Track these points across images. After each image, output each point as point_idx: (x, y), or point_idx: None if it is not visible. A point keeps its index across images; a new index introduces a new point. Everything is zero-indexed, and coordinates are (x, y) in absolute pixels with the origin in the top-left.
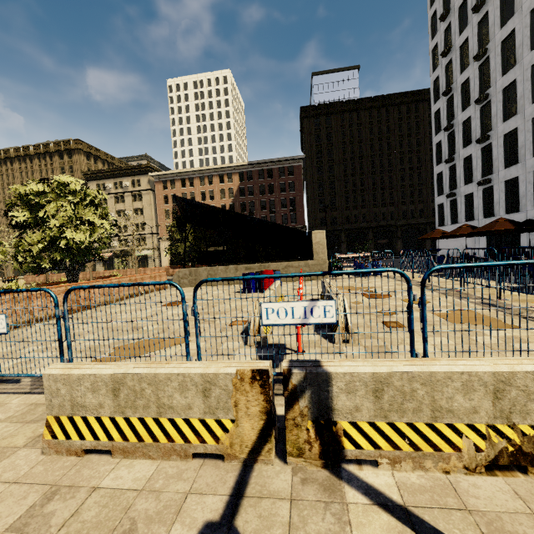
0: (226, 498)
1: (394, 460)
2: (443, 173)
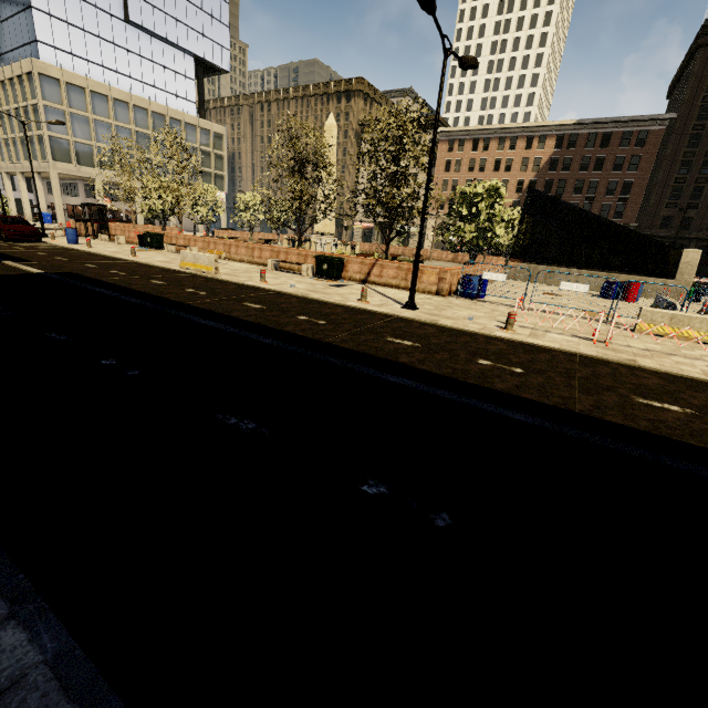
0: None
1: None
2: None
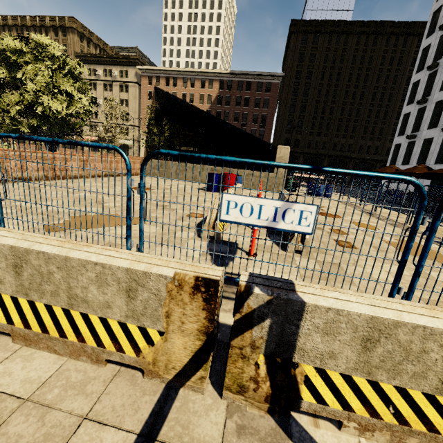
0: (132, 439)
1: (366, 427)
2: (411, 114)
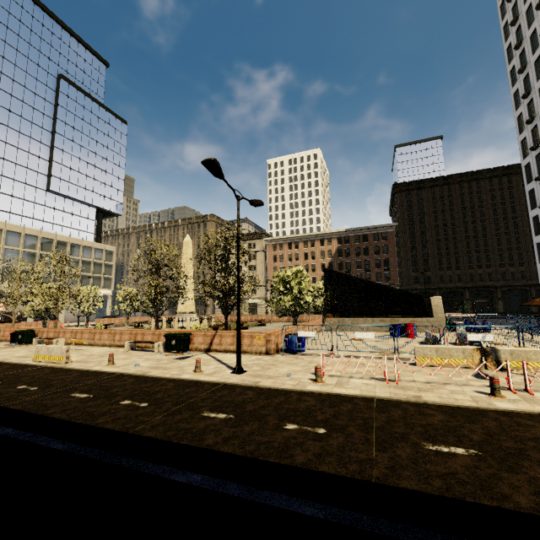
0: (477, 371)
1: (517, 369)
2: None
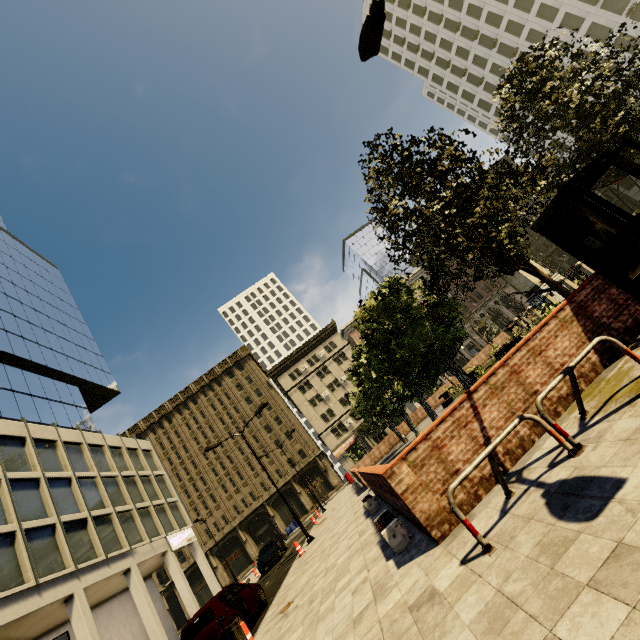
0: None
1: None
2: None
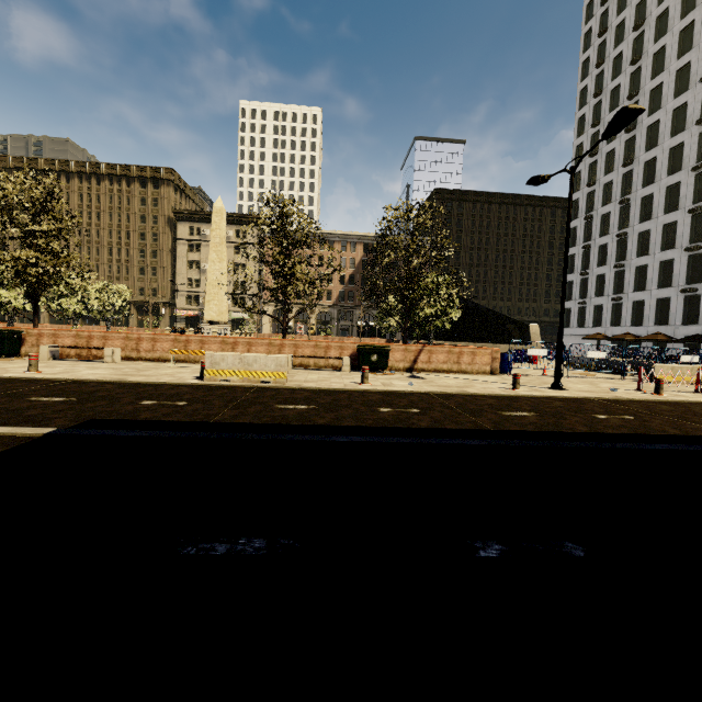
0: None
1: None
2: (574, 282)
